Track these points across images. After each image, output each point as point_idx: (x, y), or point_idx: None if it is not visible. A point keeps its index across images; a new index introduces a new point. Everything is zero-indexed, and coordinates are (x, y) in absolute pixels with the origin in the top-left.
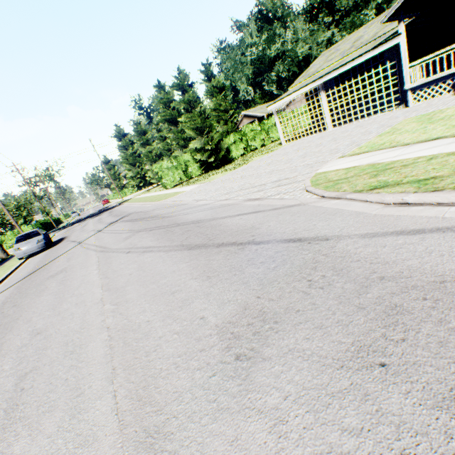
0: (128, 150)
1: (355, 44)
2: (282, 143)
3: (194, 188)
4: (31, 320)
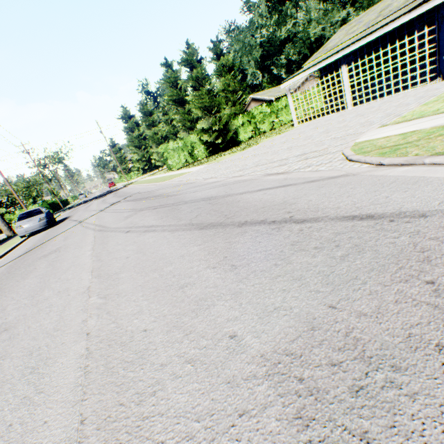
0: (134, 132)
1: (382, 13)
2: (294, 124)
3: (201, 168)
4: (5, 310)
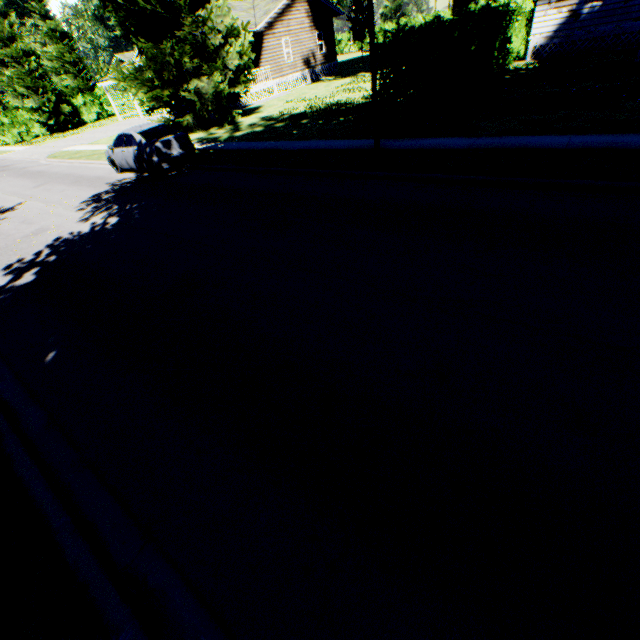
0: None
1: None
2: (119, 119)
3: (25, 149)
4: None
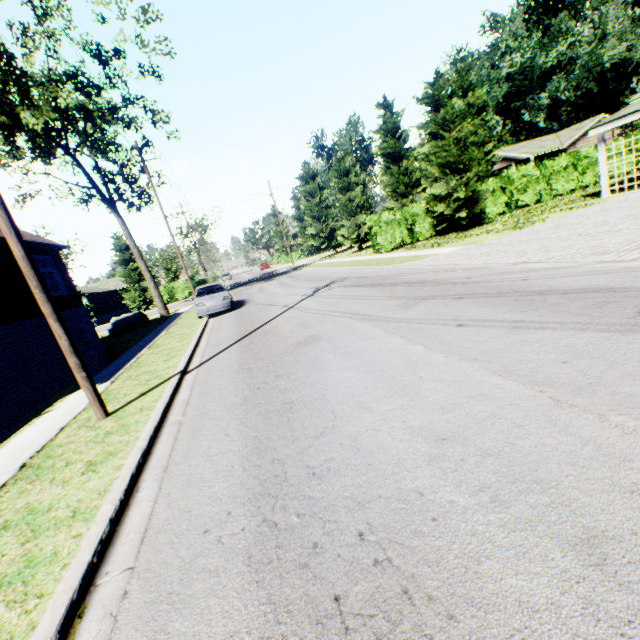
0: (313, 198)
1: None
2: (602, 194)
3: (456, 250)
4: (370, 408)
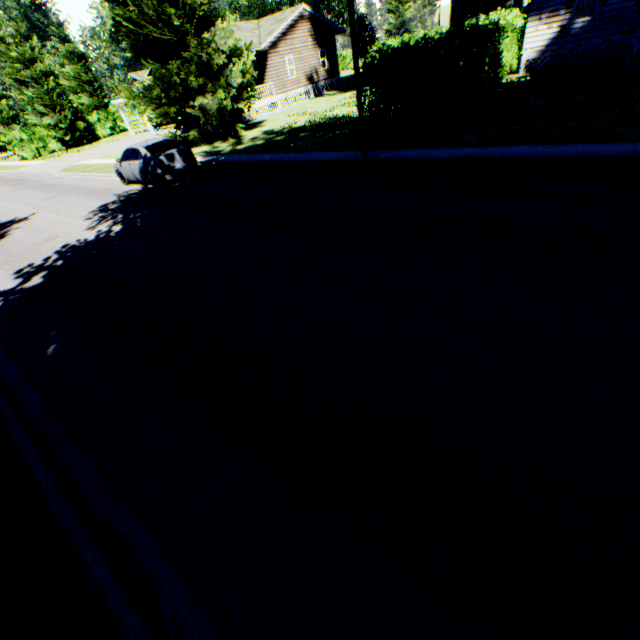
0: None
1: None
2: (131, 134)
3: (41, 163)
4: None
